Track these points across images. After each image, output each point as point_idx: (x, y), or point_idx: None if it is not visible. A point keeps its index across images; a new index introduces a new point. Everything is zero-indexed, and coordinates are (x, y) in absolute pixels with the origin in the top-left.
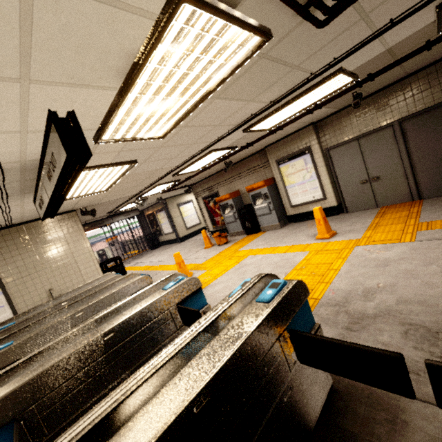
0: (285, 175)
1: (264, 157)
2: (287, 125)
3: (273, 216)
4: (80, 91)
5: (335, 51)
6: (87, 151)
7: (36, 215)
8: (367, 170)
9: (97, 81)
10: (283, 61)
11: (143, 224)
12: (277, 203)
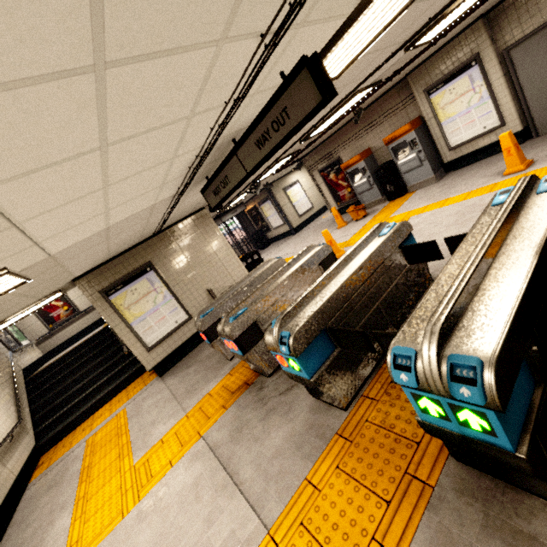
0: (439, 108)
1: (405, 91)
2: (455, 26)
3: (425, 168)
4: (322, 27)
5: None
6: (333, 92)
7: (178, 217)
8: None
9: (343, 8)
10: None
11: (244, 223)
12: (428, 150)
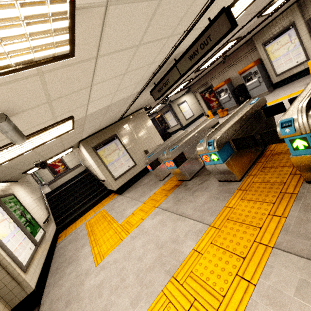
0: (271, 53)
1: (251, 45)
2: (283, 5)
3: (262, 86)
4: None
5: None
6: (236, 24)
7: (131, 111)
8: None
9: None
10: None
11: (154, 125)
12: (264, 76)
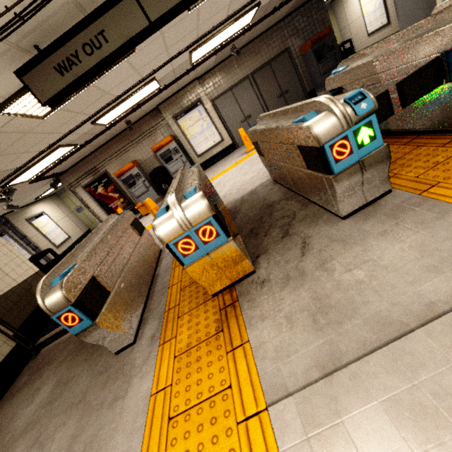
0: (185, 129)
1: (157, 117)
2: (198, 66)
3: (187, 168)
4: None
5: None
6: None
7: None
8: (242, 111)
9: None
10: None
11: None
12: (185, 157)
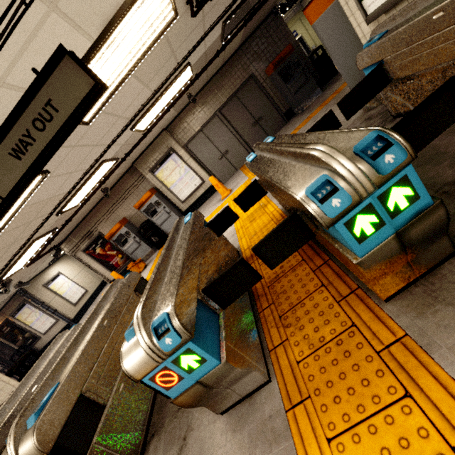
0: (164, 179)
1: (136, 174)
2: (154, 126)
3: (173, 217)
4: (73, 35)
5: (189, 44)
6: (103, 84)
7: None
8: (218, 149)
9: (88, 26)
10: (171, 45)
11: None
12: (169, 206)
